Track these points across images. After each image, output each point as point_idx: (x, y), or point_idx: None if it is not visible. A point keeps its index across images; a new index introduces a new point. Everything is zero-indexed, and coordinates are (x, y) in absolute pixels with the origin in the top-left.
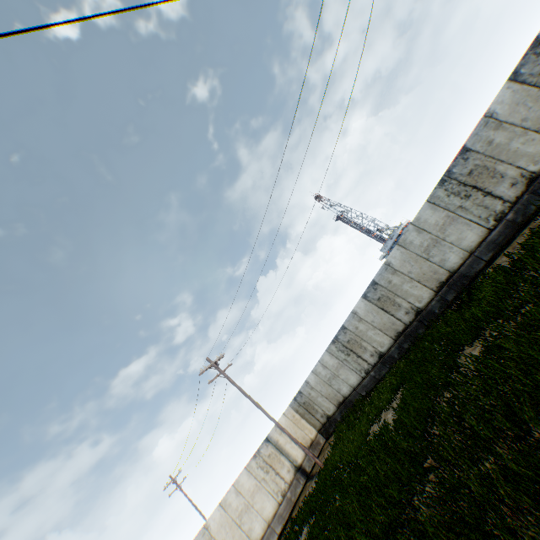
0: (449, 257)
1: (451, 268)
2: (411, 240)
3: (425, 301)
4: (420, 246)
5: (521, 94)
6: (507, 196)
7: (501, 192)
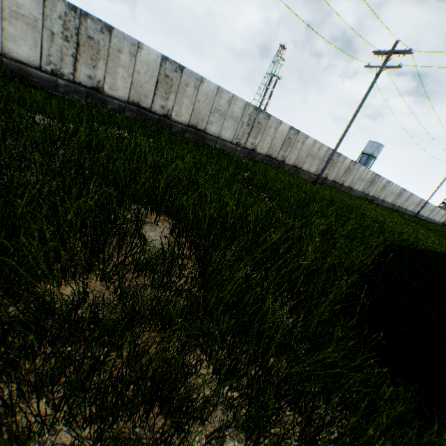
0: (214, 126)
1: (207, 130)
2: (222, 97)
3: (179, 120)
4: (219, 105)
5: (285, 133)
6: (247, 144)
7: (249, 141)
